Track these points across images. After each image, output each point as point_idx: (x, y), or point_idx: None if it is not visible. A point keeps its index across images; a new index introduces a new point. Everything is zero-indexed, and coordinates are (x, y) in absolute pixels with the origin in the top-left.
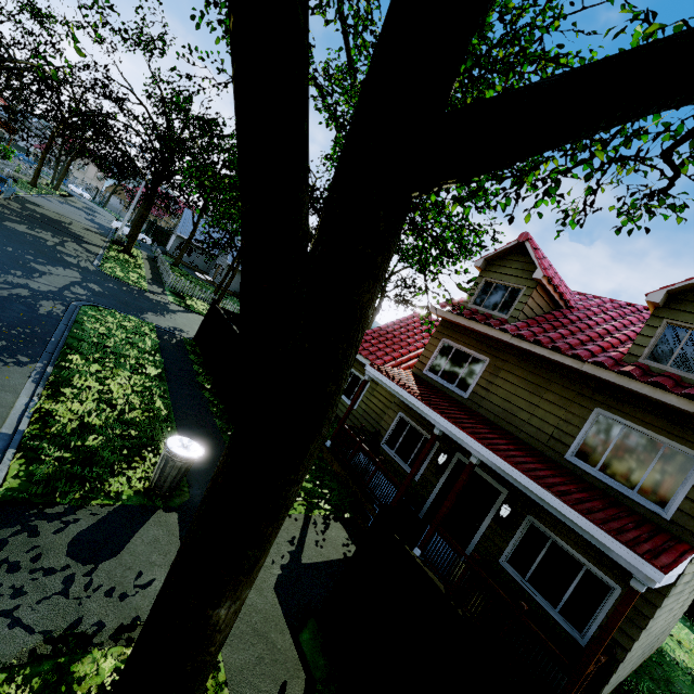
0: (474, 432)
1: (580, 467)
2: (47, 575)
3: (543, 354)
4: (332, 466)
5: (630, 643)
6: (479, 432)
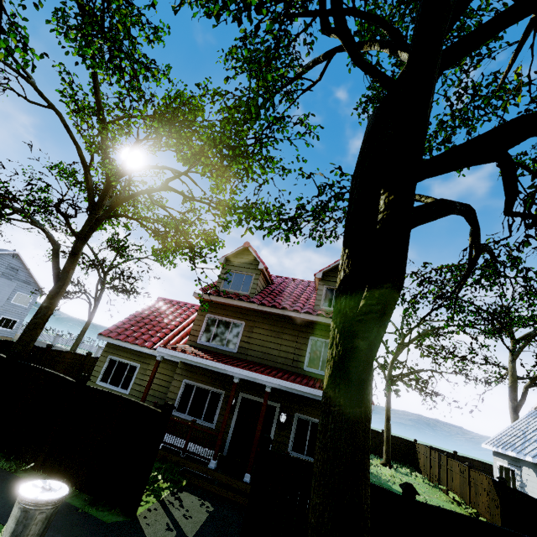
0: (262, 371)
1: (312, 372)
2: None
3: (279, 312)
4: None
5: None
6: (263, 370)
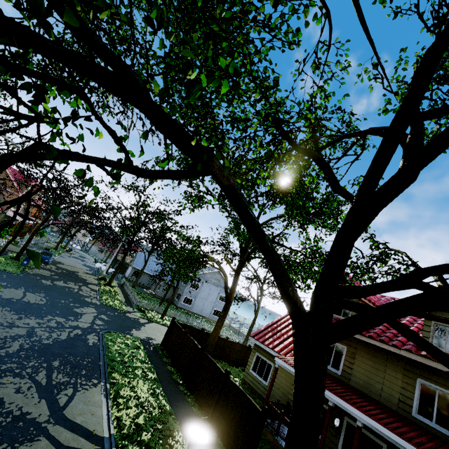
0: (353, 402)
1: (424, 422)
2: None
3: (376, 344)
4: (266, 436)
5: None
6: (356, 401)
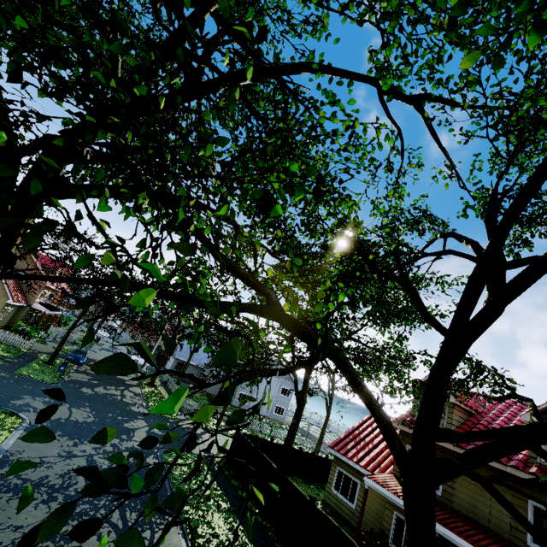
0: (459, 531)
1: None
2: None
3: None
4: None
5: None
6: (463, 530)
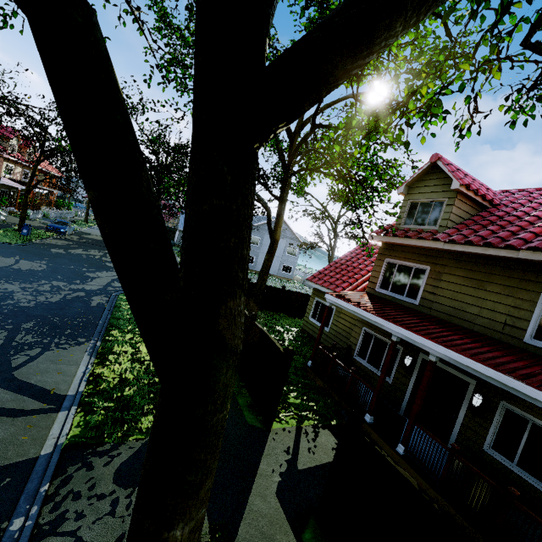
0: (427, 333)
1: None
2: (99, 500)
3: (477, 251)
4: (315, 382)
5: None
6: (433, 332)
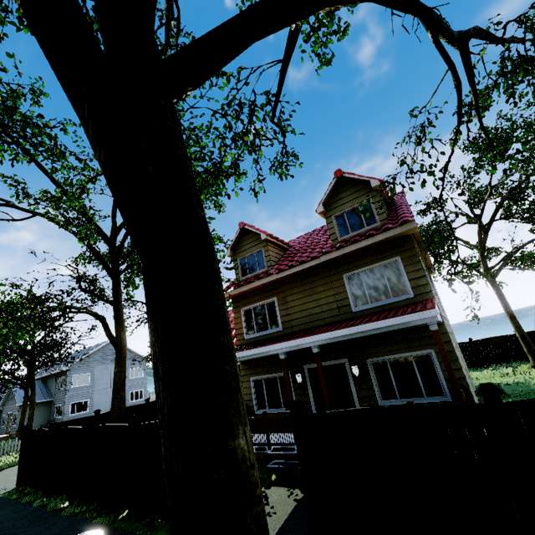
0: (302, 335)
1: (363, 309)
2: None
3: (299, 269)
4: None
5: (461, 372)
6: (304, 333)
